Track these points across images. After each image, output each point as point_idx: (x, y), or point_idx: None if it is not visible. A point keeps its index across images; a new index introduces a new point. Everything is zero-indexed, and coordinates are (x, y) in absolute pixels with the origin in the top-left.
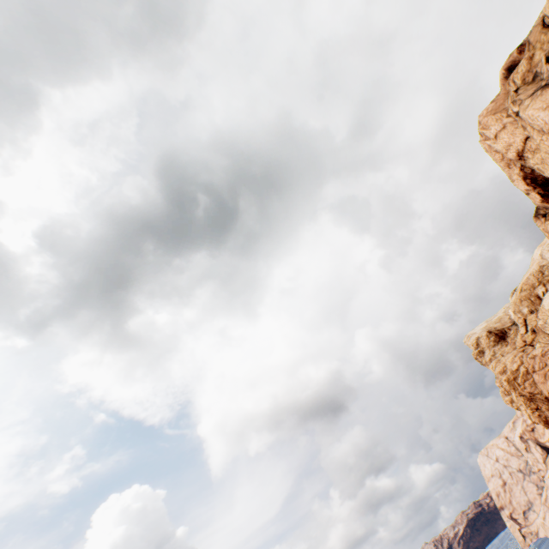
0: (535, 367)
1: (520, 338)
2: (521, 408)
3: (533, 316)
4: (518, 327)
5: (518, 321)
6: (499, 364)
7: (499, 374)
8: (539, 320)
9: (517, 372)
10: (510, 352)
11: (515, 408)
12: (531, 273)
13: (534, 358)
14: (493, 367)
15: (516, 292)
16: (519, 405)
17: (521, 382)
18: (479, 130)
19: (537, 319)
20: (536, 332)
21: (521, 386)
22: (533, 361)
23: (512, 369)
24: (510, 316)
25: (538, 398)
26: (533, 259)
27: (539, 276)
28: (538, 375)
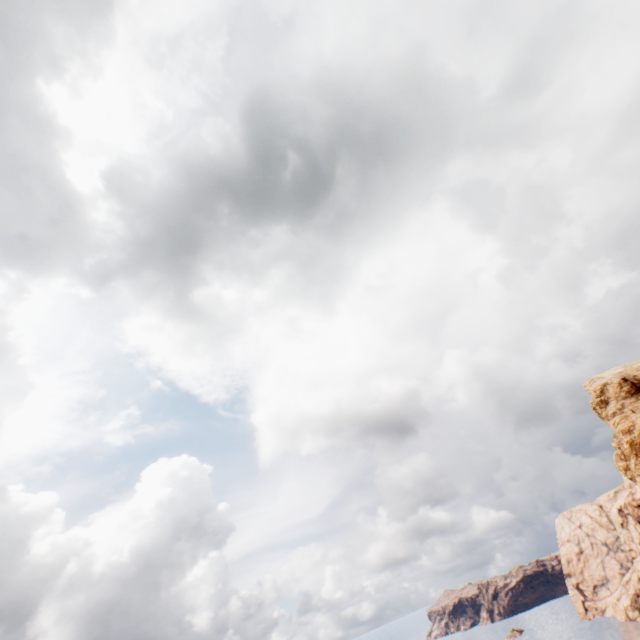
0: None
1: None
2: (638, 480)
3: None
4: None
5: None
6: (625, 422)
7: (621, 433)
8: None
9: None
10: None
11: (629, 478)
12: None
13: None
14: (615, 423)
15: None
16: (636, 475)
17: None
18: None
19: None
20: None
21: None
22: None
23: None
24: None
25: None
26: None
27: None
28: None
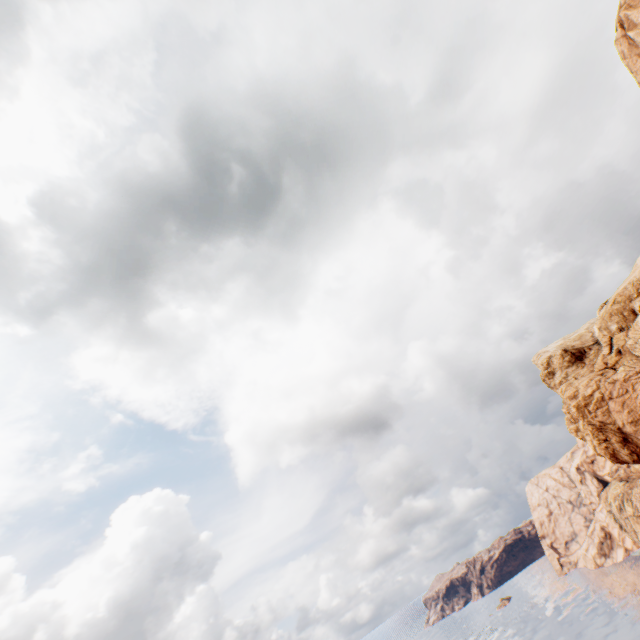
0: (613, 394)
1: (601, 359)
2: (587, 439)
3: (623, 335)
4: (601, 347)
5: (602, 339)
6: (570, 388)
7: (568, 399)
8: (630, 339)
9: (590, 398)
10: (586, 375)
11: (580, 438)
12: (631, 281)
13: (614, 383)
14: (563, 391)
15: (607, 305)
16: (585, 435)
17: (593, 409)
18: (620, 13)
19: (627, 338)
20: (622, 353)
21: (591, 414)
22: (613, 387)
23: (585, 394)
24: (594, 333)
25: (609, 428)
26: (636, 265)
27: (639, 286)
28: (615, 403)
